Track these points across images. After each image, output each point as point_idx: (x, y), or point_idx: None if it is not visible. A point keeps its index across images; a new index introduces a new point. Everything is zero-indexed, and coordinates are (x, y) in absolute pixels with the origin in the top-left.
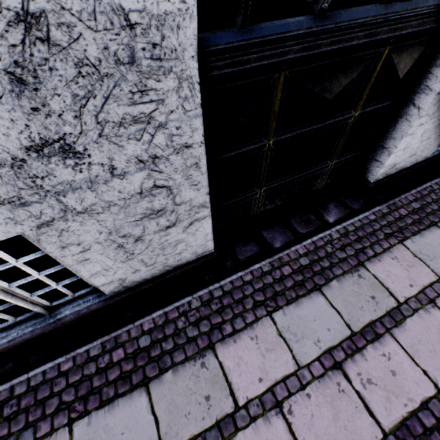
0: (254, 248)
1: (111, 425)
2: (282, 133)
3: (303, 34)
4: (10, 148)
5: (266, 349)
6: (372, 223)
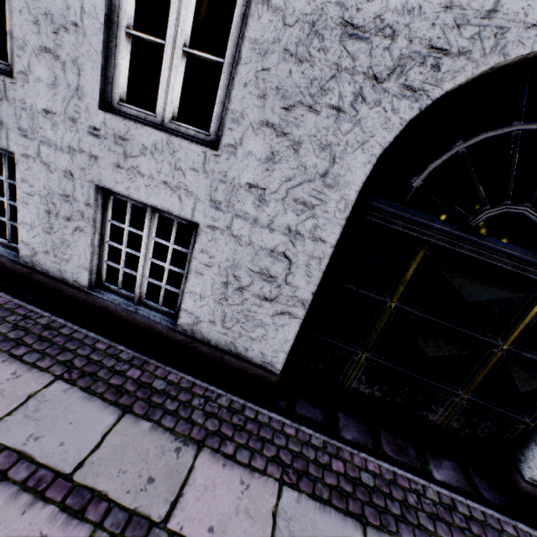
0: (318, 415)
1: (73, 409)
2: (408, 304)
3: (447, 231)
4: (243, 179)
5: (246, 508)
6: (504, 534)
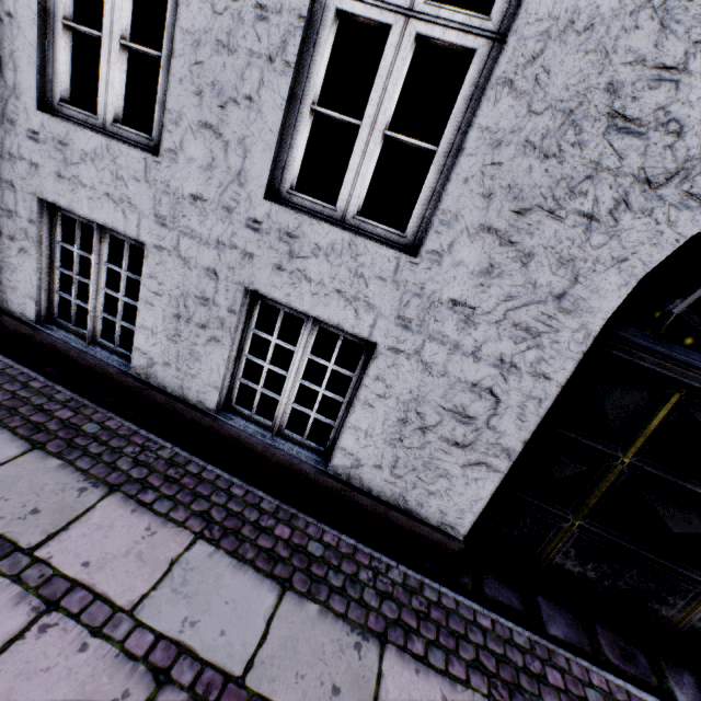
0: (513, 599)
1: (224, 582)
2: (647, 461)
3: None
4: (445, 294)
5: None
6: None
